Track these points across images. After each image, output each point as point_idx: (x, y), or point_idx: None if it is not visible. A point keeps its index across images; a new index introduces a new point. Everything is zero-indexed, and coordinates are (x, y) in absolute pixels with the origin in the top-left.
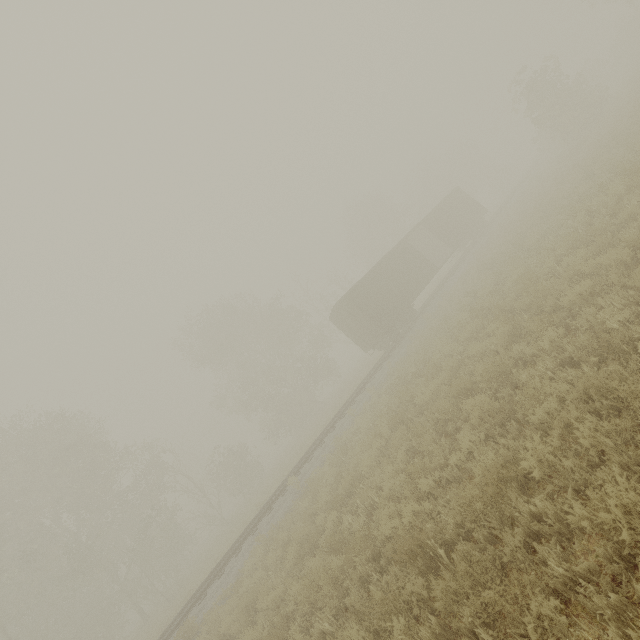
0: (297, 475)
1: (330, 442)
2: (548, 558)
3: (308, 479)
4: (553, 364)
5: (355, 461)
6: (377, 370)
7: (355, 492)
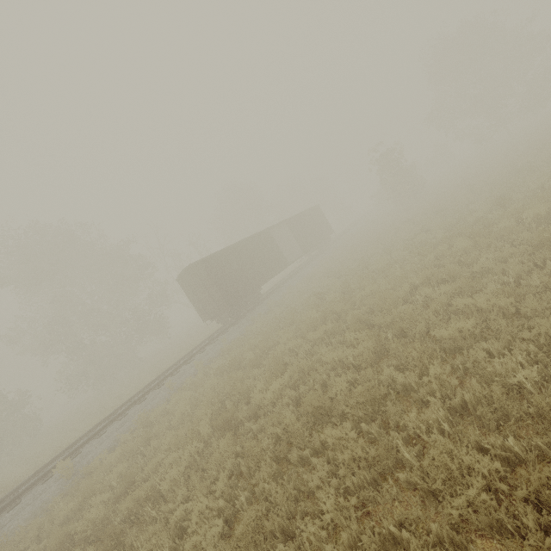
0: (75, 454)
1: (134, 416)
2: None
3: (86, 468)
4: (447, 412)
5: (156, 462)
6: (210, 343)
7: (142, 514)
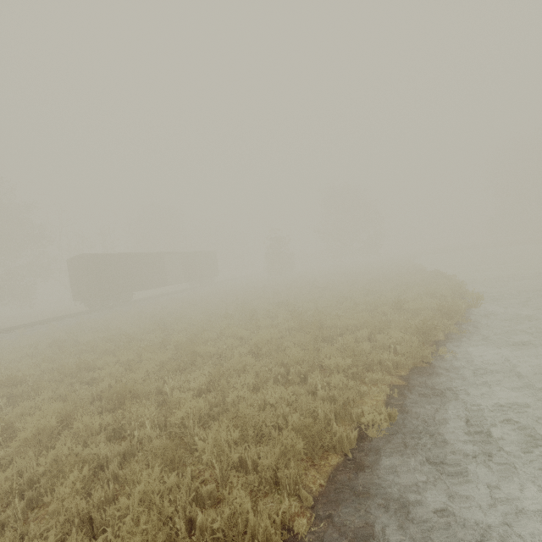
0: None
1: None
2: (76, 383)
3: None
4: (147, 344)
5: None
6: (71, 317)
7: None
